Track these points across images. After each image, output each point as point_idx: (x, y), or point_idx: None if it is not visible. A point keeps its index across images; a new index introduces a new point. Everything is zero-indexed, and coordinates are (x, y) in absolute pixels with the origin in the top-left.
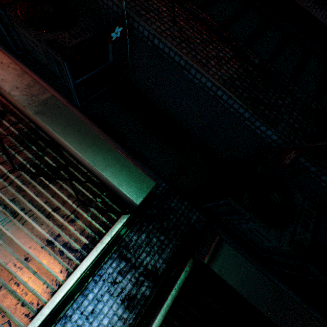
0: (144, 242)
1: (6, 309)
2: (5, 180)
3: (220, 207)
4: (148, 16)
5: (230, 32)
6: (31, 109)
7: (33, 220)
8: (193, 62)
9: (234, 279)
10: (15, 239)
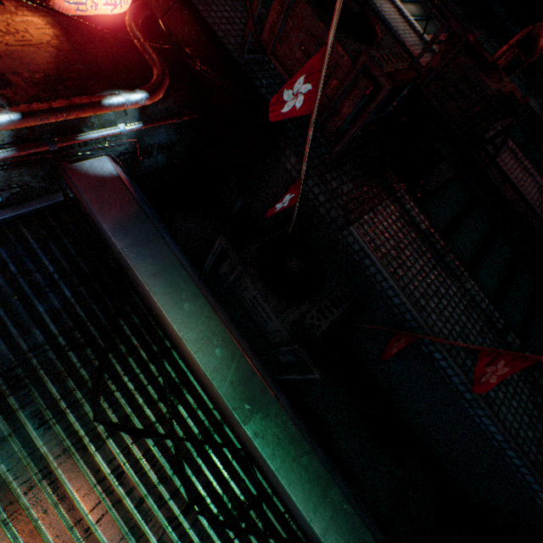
0: None
1: None
2: (174, 528)
3: None
4: (428, 307)
5: (515, 333)
6: (248, 427)
7: None
8: (486, 404)
9: None
10: None
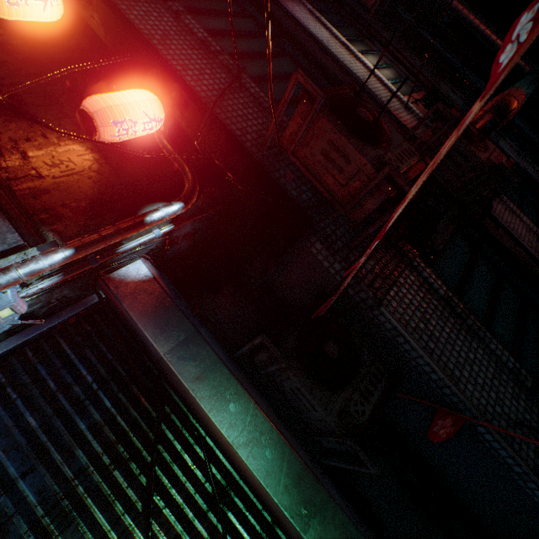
0: None
1: None
2: None
3: None
4: (463, 378)
5: None
6: (308, 536)
7: None
8: (537, 477)
9: None
10: None
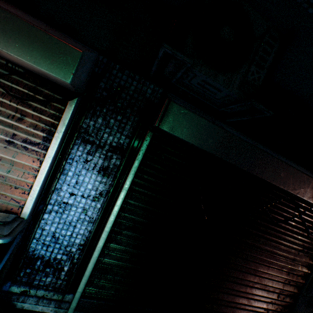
0: (102, 125)
1: (4, 193)
2: None
3: (166, 67)
4: None
5: None
6: None
7: None
8: None
9: (186, 134)
10: None
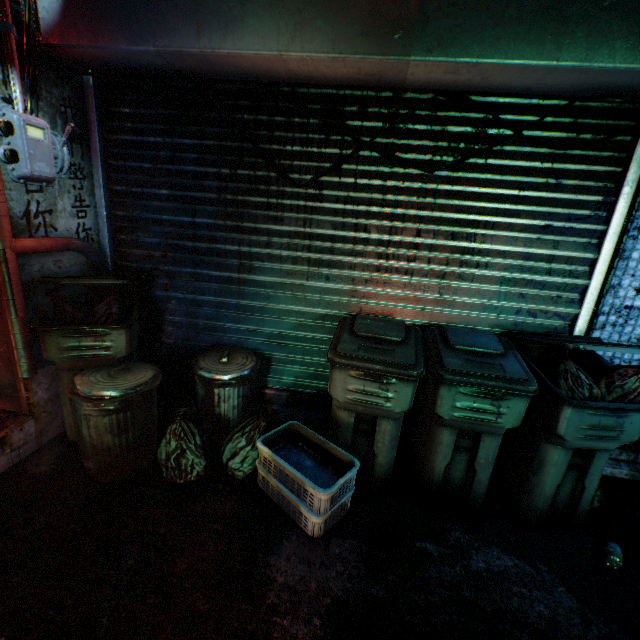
0: None
1: (545, 307)
2: (425, 197)
3: None
4: None
5: None
6: (415, 54)
7: (503, 217)
8: None
9: None
10: (498, 248)
